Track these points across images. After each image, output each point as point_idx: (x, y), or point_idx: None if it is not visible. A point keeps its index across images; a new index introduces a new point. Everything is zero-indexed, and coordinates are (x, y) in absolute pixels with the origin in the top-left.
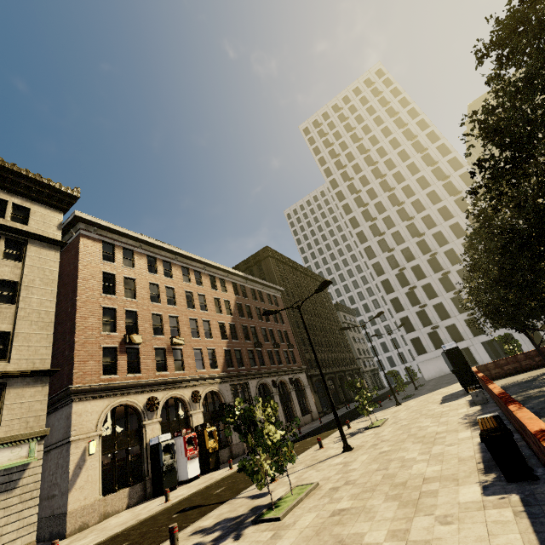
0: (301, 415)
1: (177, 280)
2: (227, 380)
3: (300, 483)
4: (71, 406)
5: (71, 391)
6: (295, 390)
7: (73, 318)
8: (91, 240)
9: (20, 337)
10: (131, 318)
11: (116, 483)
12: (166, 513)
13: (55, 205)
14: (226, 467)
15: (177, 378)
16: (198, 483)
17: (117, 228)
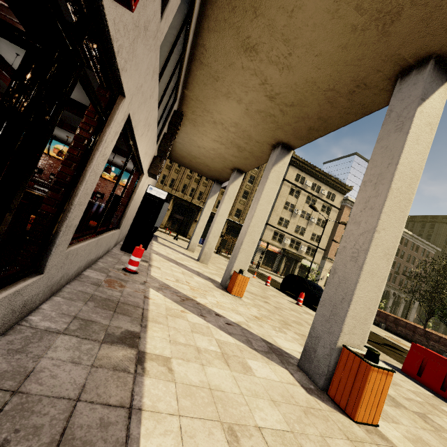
0: (400, 316)
1: None
2: None
3: None
4: (325, 261)
5: (327, 257)
6: (405, 304)
7: (333, 235)
8: (348, 208)
9: (322, 238)
10: None
11: None
12: None
13: (343, 193)
14: None
15: None
16: None
17: None
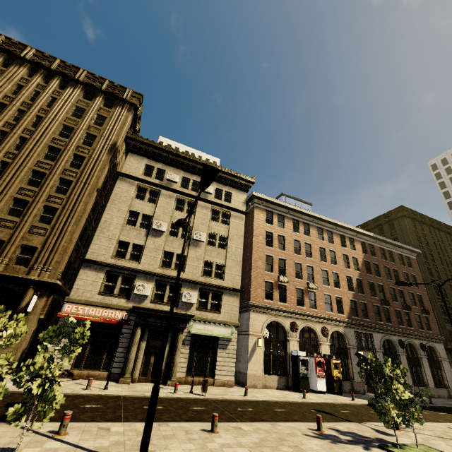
0: (434, 385)
1: (313, 238)
2: (352, 326)
3: (426, 444)
4: (249, 313)
5: (249, 304)
6: (428, 358)
7: (250, 259)
8: (260, 210)
9: (227, 268)
10: (281, 264)
11: (271, 369)
12: (305, 405)
13: (243, 189)
14: (347, 396)
15: (311, 313)
16: (325, 397)
17: (275, 201)
